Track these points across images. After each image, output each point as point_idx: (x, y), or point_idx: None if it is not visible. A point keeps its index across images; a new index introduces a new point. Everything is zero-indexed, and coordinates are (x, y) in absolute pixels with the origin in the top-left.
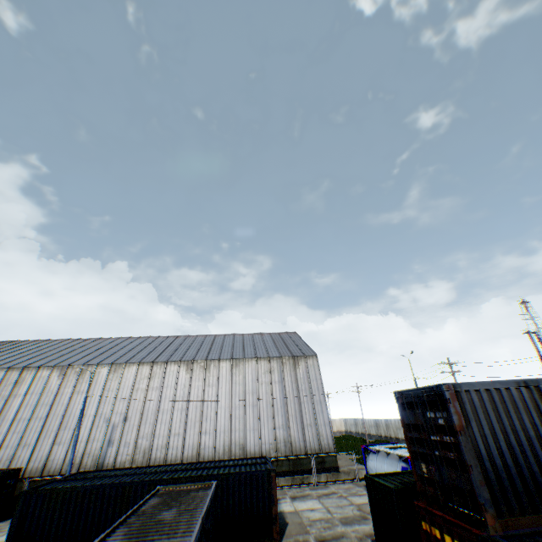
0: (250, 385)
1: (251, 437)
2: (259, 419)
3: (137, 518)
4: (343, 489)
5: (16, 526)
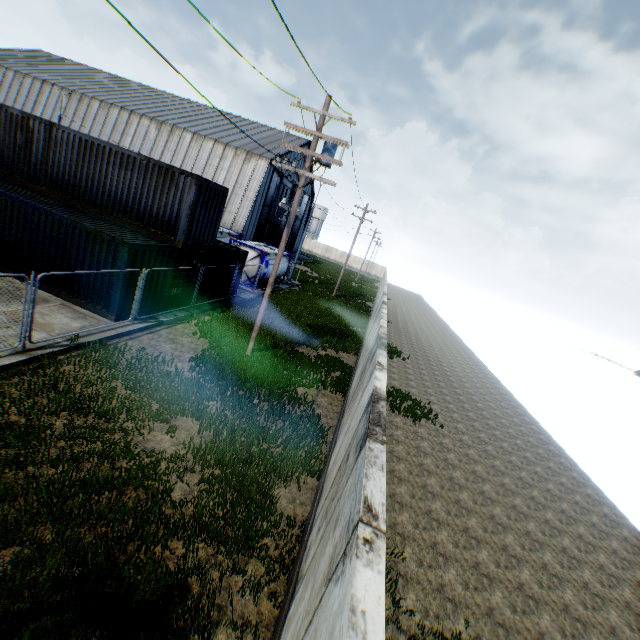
0: (200, 163)
1: None
2: None
3: None
4: None
5: None
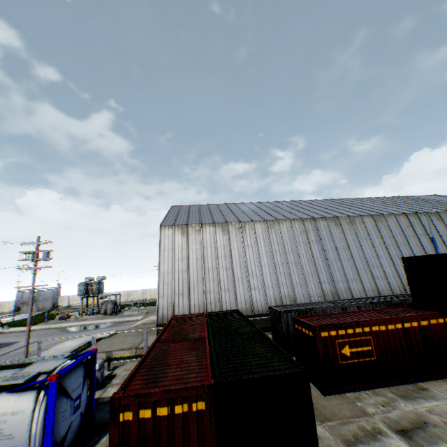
0: None
1: None
2: None
3: None
4: None
5: None
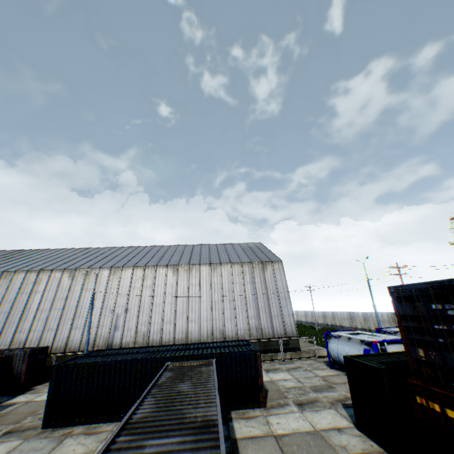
0: (226, 285)
1: (228, 325)
2: (235, 311)
3: (159, 390)
4: (306, 364)
5: (53, 391)
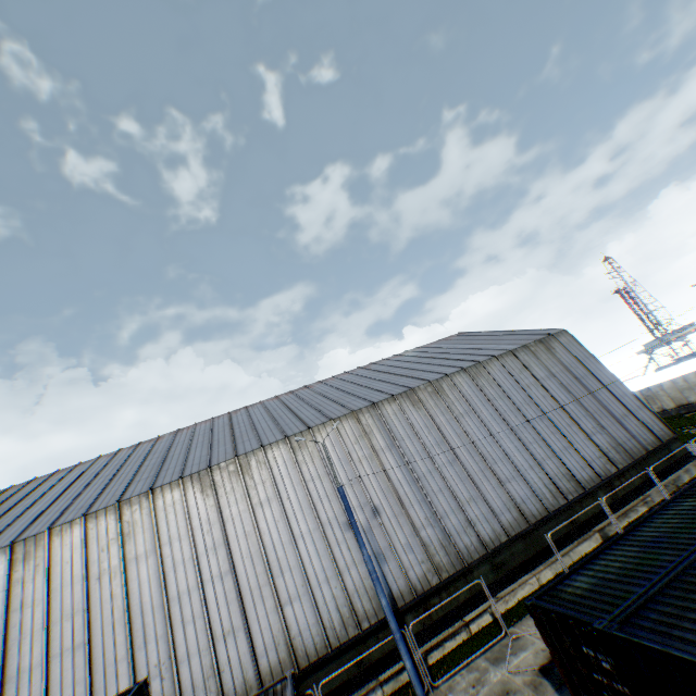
0: (515, 395)
1: (569, 460)
2: (561, 433)
3: None
4: None
5: None
